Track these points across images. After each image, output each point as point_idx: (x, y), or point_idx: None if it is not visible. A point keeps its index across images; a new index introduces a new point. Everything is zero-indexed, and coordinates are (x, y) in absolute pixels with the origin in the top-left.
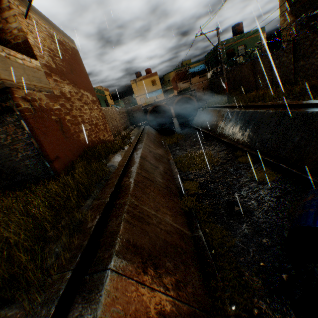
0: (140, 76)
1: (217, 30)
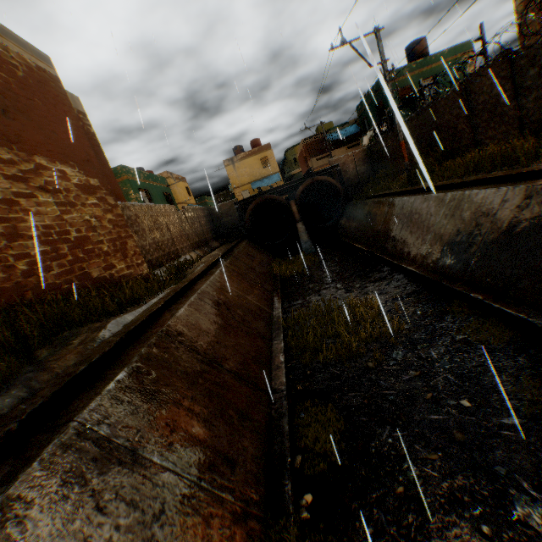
0: (241, 152)
1: (376, 33)
